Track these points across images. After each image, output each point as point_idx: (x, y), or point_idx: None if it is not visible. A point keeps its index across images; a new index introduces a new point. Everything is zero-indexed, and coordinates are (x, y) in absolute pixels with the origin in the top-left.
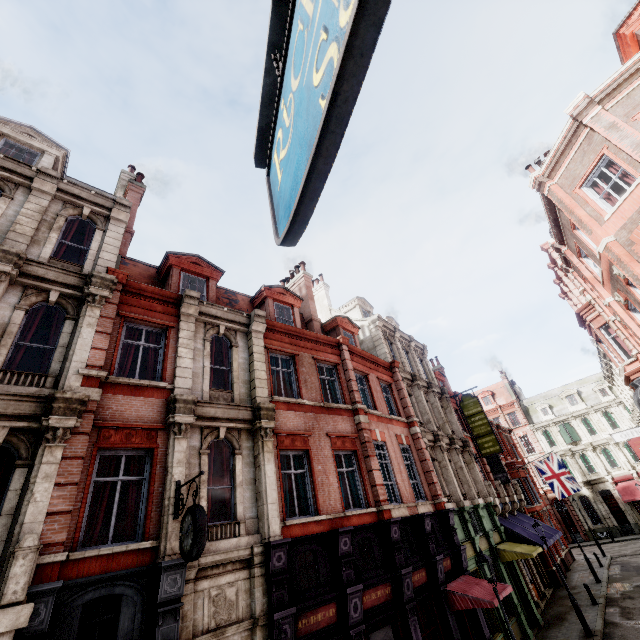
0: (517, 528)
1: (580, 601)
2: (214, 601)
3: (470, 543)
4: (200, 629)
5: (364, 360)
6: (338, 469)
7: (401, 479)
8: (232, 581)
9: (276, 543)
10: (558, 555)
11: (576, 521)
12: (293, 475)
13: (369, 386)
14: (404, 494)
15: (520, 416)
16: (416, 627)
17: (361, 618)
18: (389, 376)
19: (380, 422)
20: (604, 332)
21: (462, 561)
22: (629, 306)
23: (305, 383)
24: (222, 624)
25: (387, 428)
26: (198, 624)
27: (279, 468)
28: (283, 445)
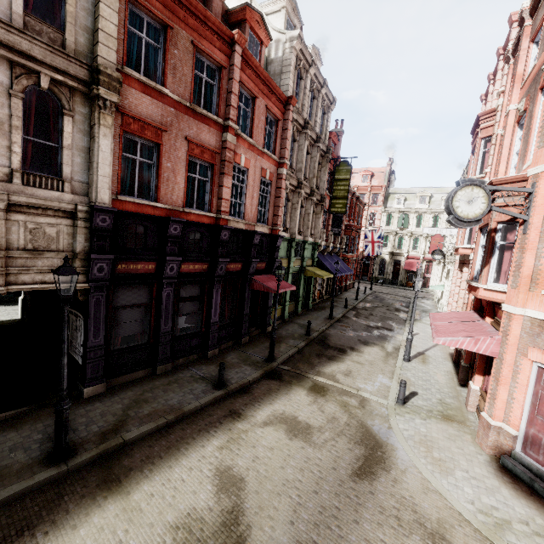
0: (326, 262)
1: (339, 305)
2: (31, 232)
3: (287, 260)
4: (15, 246)
5: (258, 79)
6: (190, 174)
7: (250, 203)
8: (53, 223)
9: (100, 208)
10: (345, 283)
11: (370, 271)
12: (138, 162)
13: (253, 111)
14: (248, 214)
15: (380, 199)
16: (218, 290)
17: (175, 276)
18: (281, 111)
19: (250, 150)
20: (483, 144)
21: (274, 267)
22: (521, 120)
23: (173, 70)
24: (40, 249)
25: (255, 159)
26: (13, 243)
27: (120, 149)
28: (129, 128)
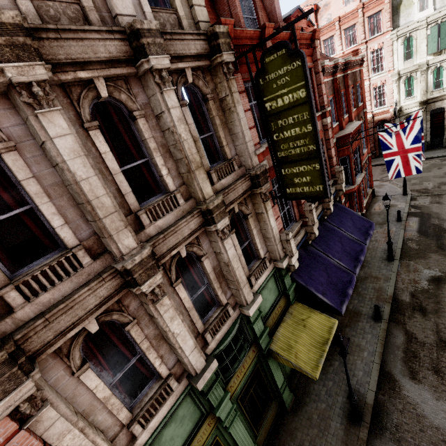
0: (316, 272)
1: (363, 303)
2: None
3: (209, 417)
4: None
5: None
6: None
7: None
8: None
9: None
10: (360, 211)
11: None
12: None
13: None
14: None
15: (385, 18)
16: None
17: None
18: None
19: None
20: None
21: None
22: None
23: None
24: None
25: None
26: None
27: None
28: None
